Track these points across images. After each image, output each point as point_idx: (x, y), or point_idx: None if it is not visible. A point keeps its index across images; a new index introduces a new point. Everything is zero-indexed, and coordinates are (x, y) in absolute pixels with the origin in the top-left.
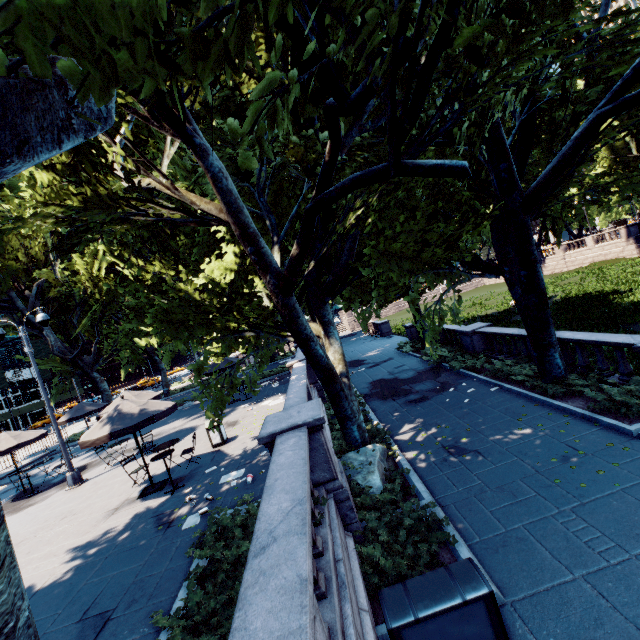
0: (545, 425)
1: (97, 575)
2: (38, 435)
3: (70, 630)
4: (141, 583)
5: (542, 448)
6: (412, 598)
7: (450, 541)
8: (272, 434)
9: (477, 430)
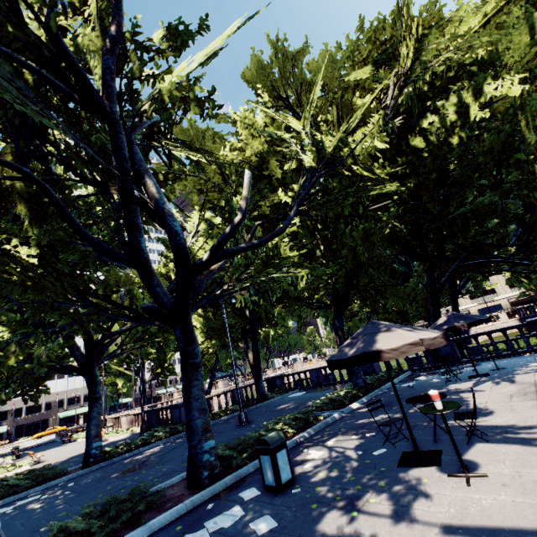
0: None
1: None
2: None
3: None
4: None
5: None
6: None
7: None
8: None
9: None
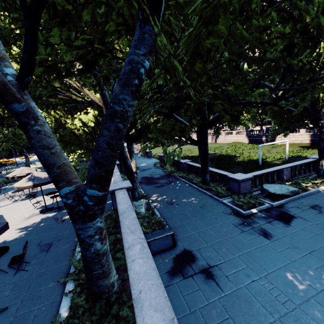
0: (199, 197)
1: (36, 235)
2: None
3: (35, 248)
4: (60, 236)
5: (196, 204)
6: (153, 235)
7: (165, 225)
8: (113, 190)
9: (178, 198)
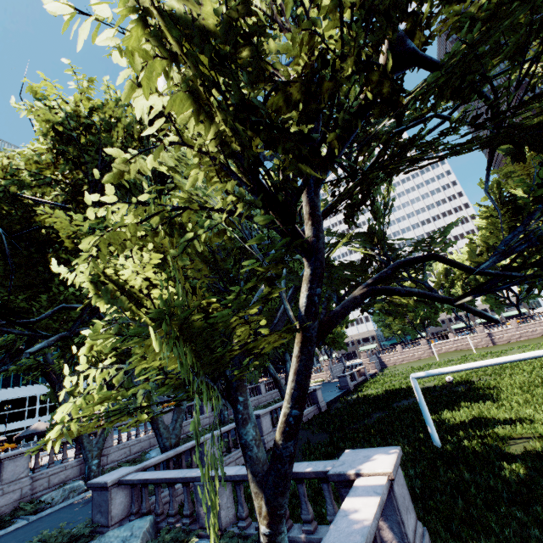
0: None
1: None
2: None
3: None
4: None
5: (82, 515)
6: None
7: None
8: None
9: None
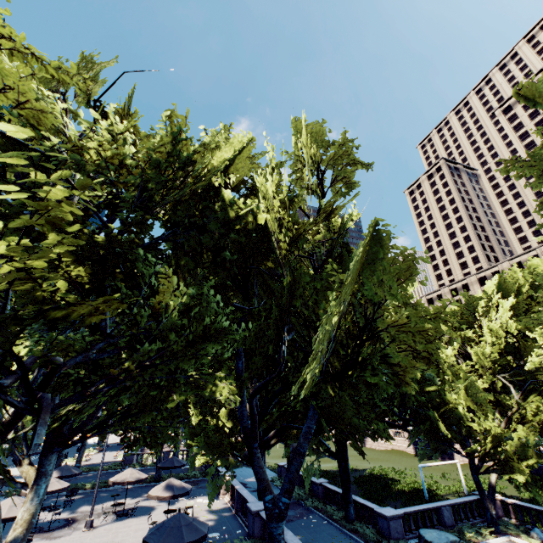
0: (342, 542)
1: None
2: (69, 484)
3: None
4: None
5: None
6: None
7: None
8: (257, 510)
9: (316, 540)
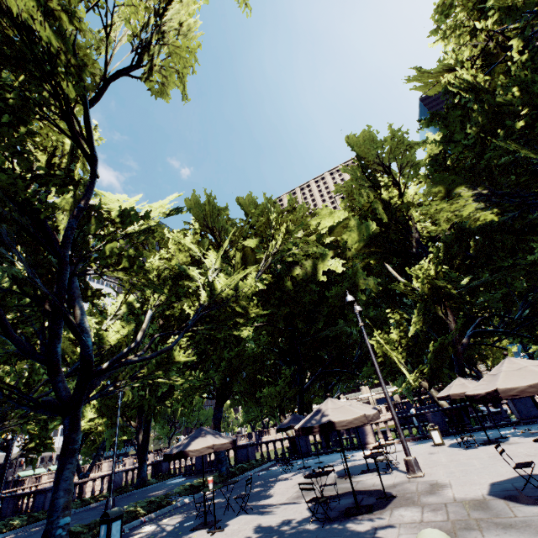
0: None
1: None
2: None
3: None
4: None
5: None
6: None
7: None
8: None
9: None
